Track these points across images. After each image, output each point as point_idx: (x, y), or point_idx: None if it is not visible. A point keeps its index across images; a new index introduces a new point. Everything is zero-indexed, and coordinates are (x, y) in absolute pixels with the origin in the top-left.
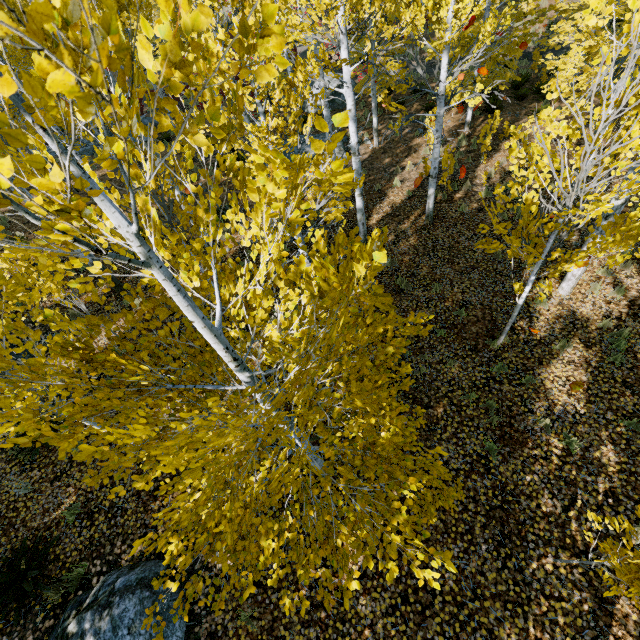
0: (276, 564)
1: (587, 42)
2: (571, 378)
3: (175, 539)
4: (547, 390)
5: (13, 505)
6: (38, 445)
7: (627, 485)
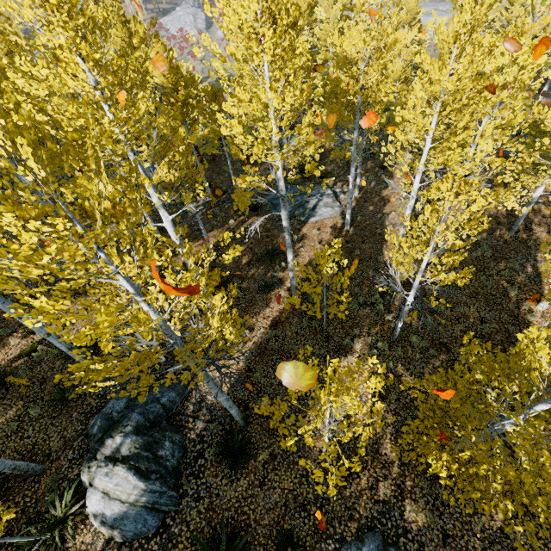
0: (539, 509)
1: (527, 159)
2: None
3: (508, 502)
4: None
5: (240, 510)
6: (476, 459)
7: None
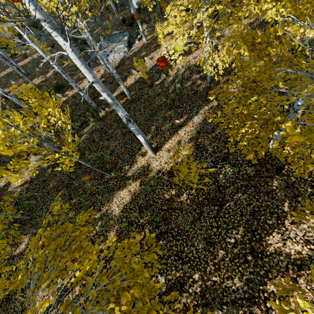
0: None
1: None
2: (124, 199)
3: None
4: (112, 202)
5: None
6: None
7: (108, 249)
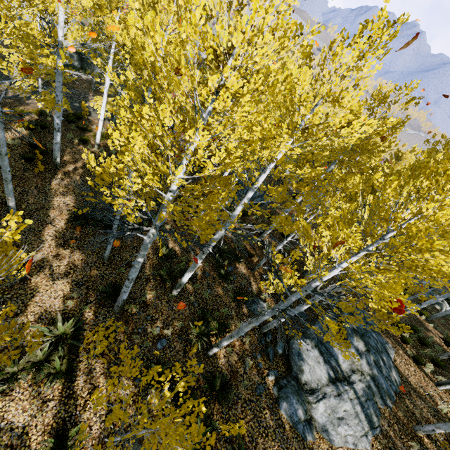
0: None
1: None
2: None
3: None
4: None
5: None
6: None
7: None
